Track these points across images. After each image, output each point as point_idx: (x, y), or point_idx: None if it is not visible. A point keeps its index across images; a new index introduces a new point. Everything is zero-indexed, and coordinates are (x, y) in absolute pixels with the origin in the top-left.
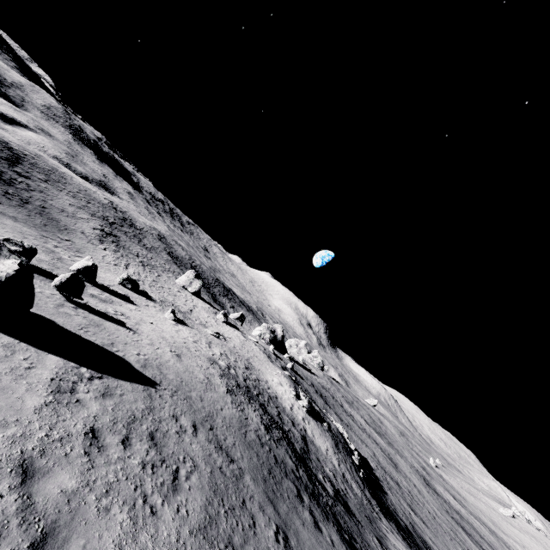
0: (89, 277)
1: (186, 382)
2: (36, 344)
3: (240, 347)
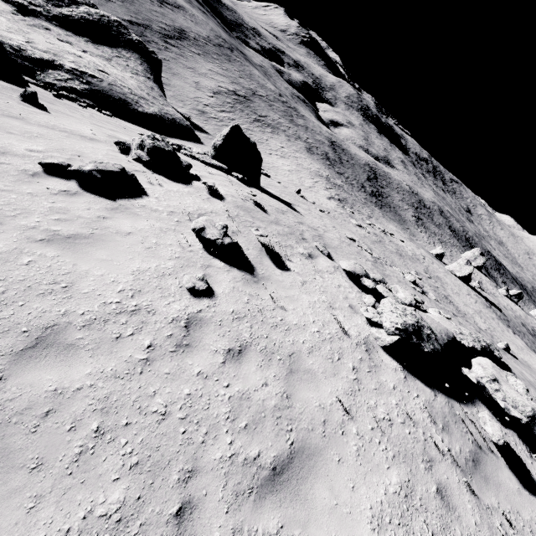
0: (441, 258)
1: (511, 319)
2: (474, 291)
3: (524, 317)
